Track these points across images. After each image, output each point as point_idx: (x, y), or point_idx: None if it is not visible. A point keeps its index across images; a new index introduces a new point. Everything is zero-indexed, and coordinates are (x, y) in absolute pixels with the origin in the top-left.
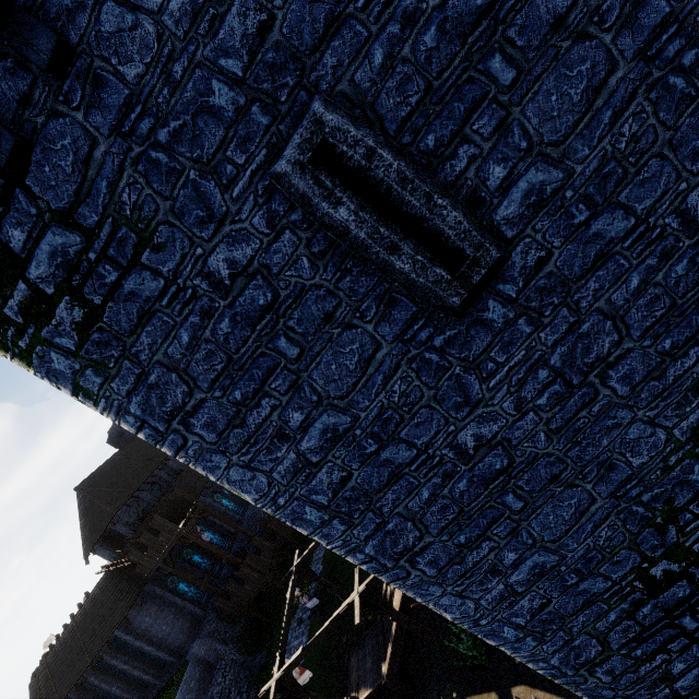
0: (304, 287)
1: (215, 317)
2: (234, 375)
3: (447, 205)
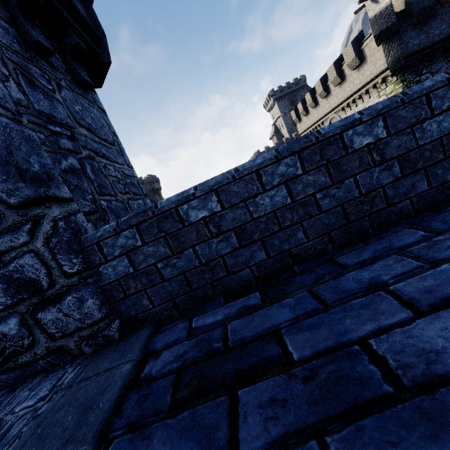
0: None
1: None
2: None
3: None
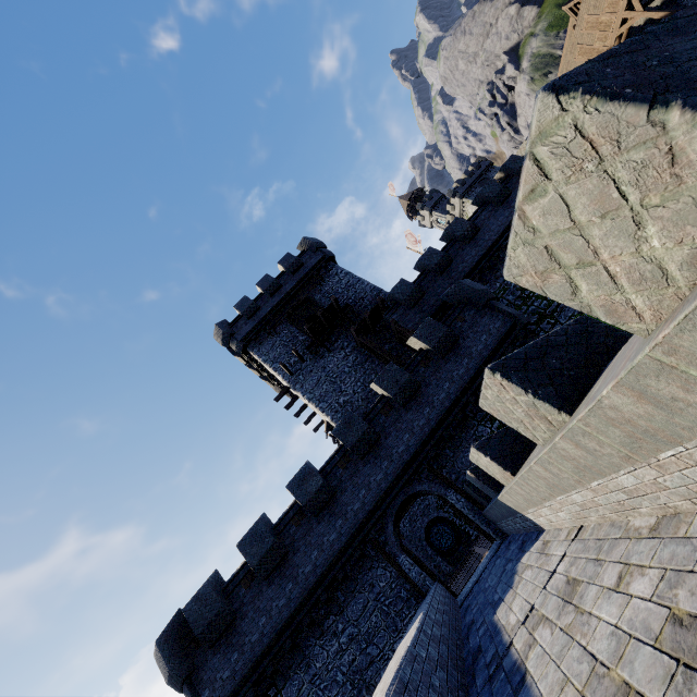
0: None
1: None
2: None
3: None
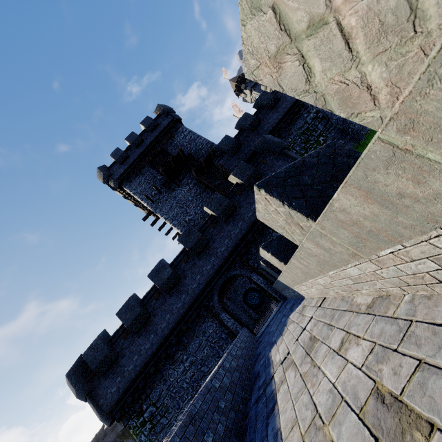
0: None
1: None
2: None
3: None
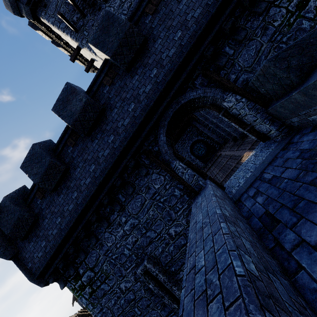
0: (142, 296)
1: (120, 298)
2: (123, 314)
3: (176, 289)
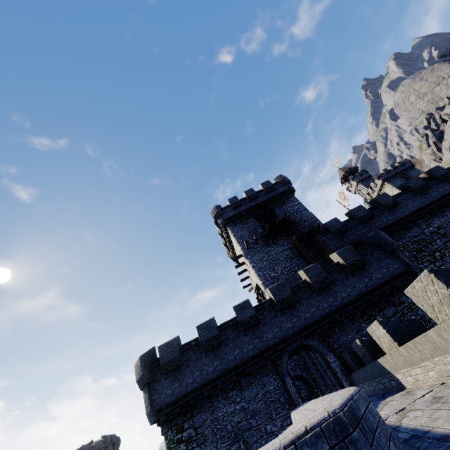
0: None
1: None
2: None
3: None
